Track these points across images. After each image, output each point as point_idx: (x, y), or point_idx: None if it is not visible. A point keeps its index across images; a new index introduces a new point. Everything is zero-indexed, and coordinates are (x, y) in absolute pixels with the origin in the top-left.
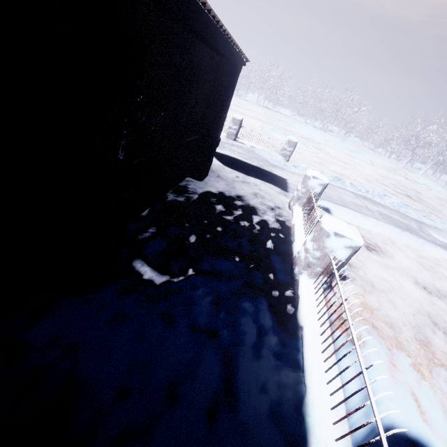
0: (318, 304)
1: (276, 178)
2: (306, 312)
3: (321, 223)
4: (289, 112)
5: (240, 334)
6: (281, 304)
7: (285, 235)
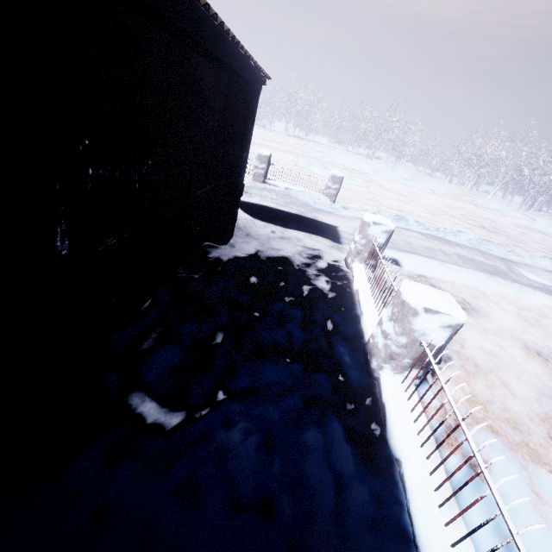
0: (417, 419)
1: (324, 227)
2: (401, 434)
3: (401, 294)
4: (326, 139)
5: (309, 497)
6: (361, 424)
7: (348, 307)
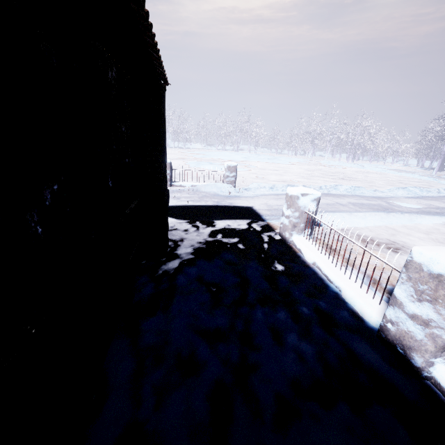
0: None
1: (242, 210)
2: None
3: (424, 266)
4: (199, 145)
5: None
6: None
7: (320, 286)
